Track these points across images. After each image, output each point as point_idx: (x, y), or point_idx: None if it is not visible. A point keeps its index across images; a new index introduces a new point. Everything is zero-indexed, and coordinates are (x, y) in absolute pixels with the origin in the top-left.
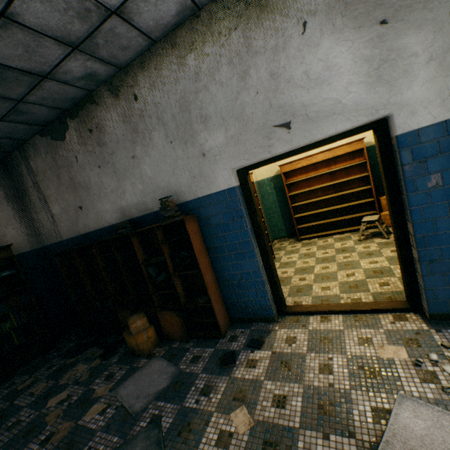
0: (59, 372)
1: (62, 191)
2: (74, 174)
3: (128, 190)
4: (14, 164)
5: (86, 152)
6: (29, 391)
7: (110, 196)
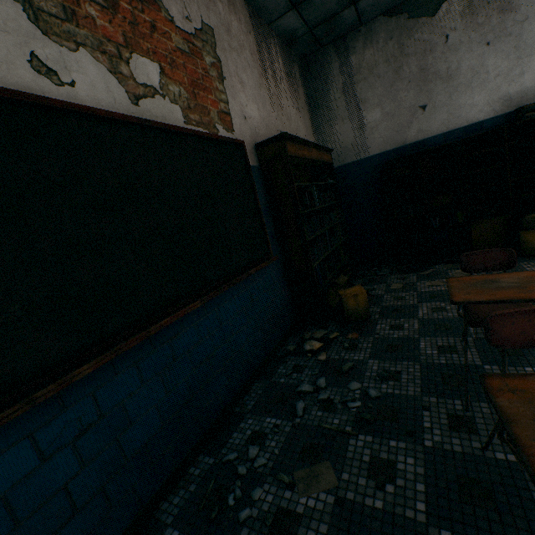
0: (431, 277)
1: (395, 89)
2: (430, 61)
3: (531, 70)
4: (316, 65)
5: (469, 27)
6: (420, 286)
7: (491, 83)
